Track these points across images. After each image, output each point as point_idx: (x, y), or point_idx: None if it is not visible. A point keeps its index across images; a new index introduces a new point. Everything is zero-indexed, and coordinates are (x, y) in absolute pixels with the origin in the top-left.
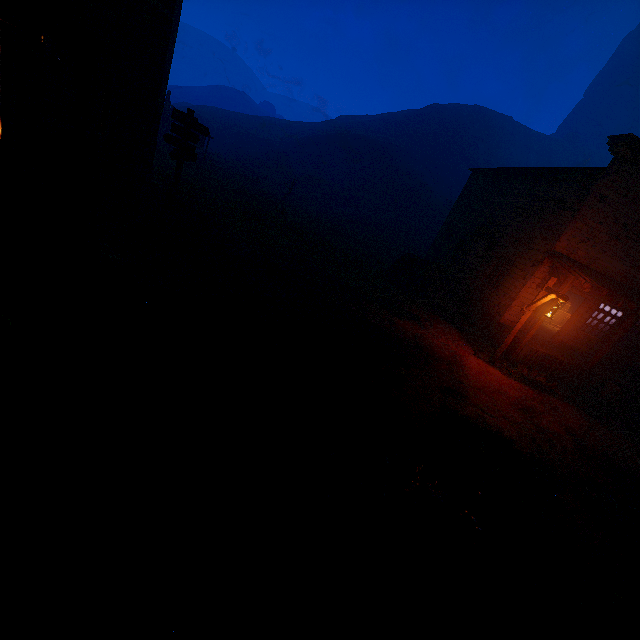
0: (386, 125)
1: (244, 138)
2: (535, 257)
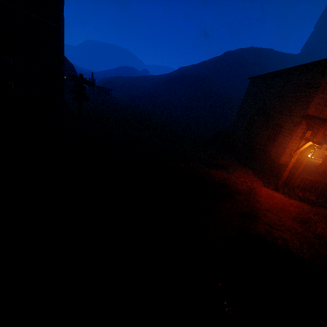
0: (203, 67)
1: (132, 88)
2: (295, 120)
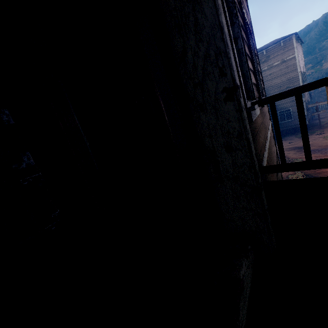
0: None
1: None
2: None
